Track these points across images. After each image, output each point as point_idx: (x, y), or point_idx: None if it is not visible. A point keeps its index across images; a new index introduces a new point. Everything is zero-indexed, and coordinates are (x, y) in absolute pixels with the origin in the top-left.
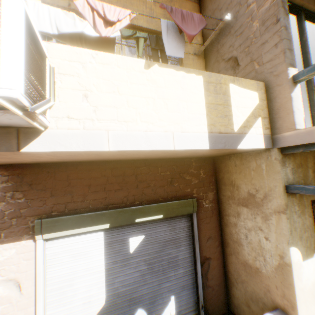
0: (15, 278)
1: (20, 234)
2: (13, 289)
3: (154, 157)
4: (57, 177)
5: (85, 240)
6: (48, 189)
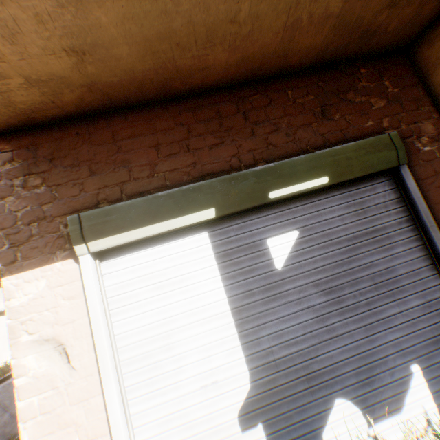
0: (55, 337)
1: (48, 250)
2: (54, 359)
3: (273, 39)
4: (95, 140)
5: (174, 253)
6: (83, 164)
